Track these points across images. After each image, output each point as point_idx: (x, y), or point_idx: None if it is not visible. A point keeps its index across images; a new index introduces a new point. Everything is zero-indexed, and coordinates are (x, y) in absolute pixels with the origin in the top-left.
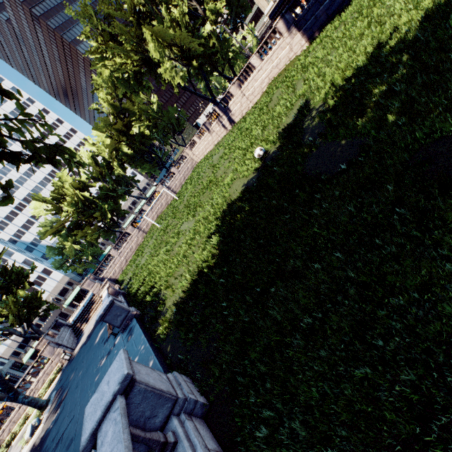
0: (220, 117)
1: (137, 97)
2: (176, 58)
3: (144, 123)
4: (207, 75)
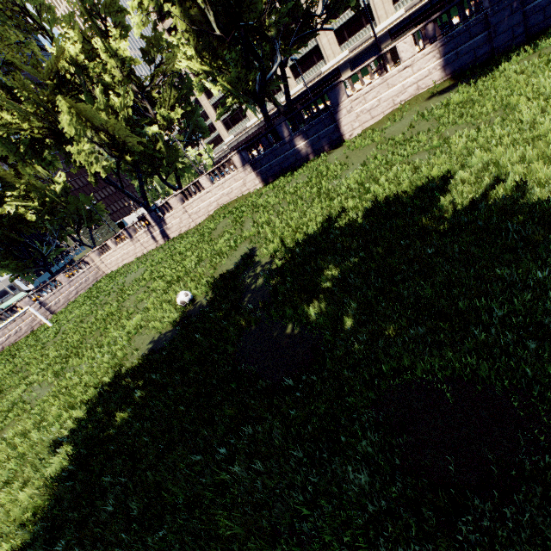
0: (151, 227)
1: (25, 169)
2: (104, 145)
3: (31, 203)
4: (145, 176)
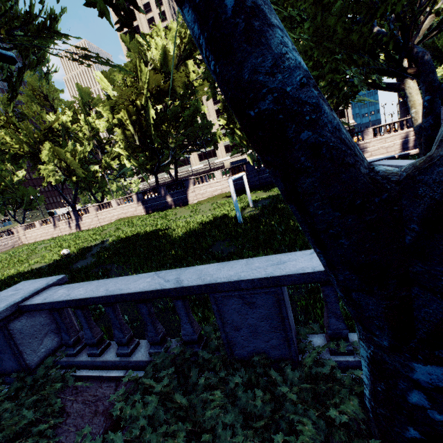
0: (71, 220)
1: (2, 166)
2: (62, 167)
3: None
4: (81, 189)
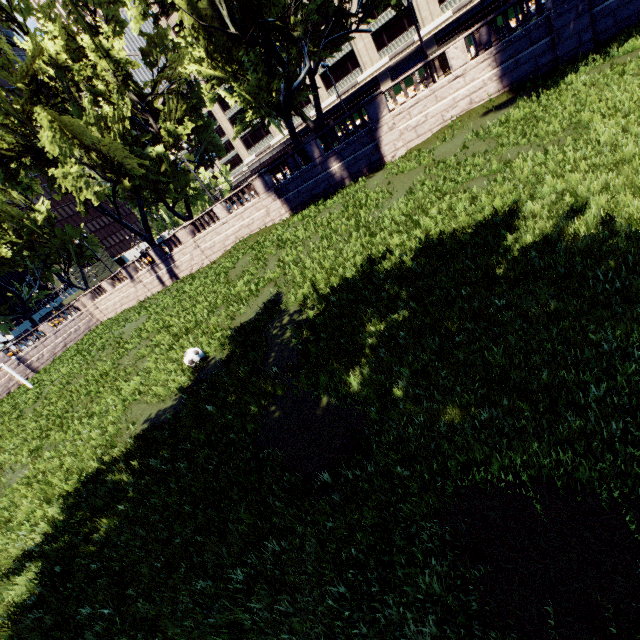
0: (156, 265)
1: None
2: (96, 165)
3: (6, 236)
4: (148, 203)
